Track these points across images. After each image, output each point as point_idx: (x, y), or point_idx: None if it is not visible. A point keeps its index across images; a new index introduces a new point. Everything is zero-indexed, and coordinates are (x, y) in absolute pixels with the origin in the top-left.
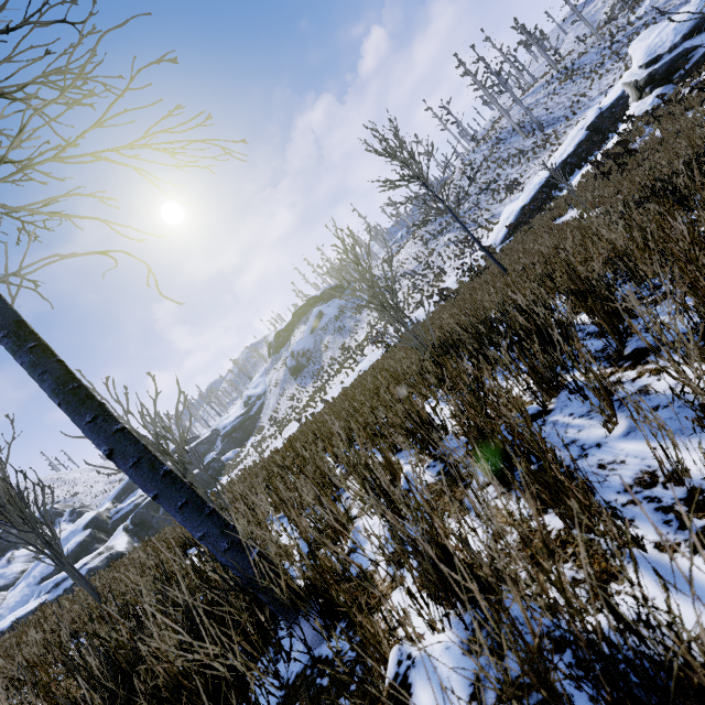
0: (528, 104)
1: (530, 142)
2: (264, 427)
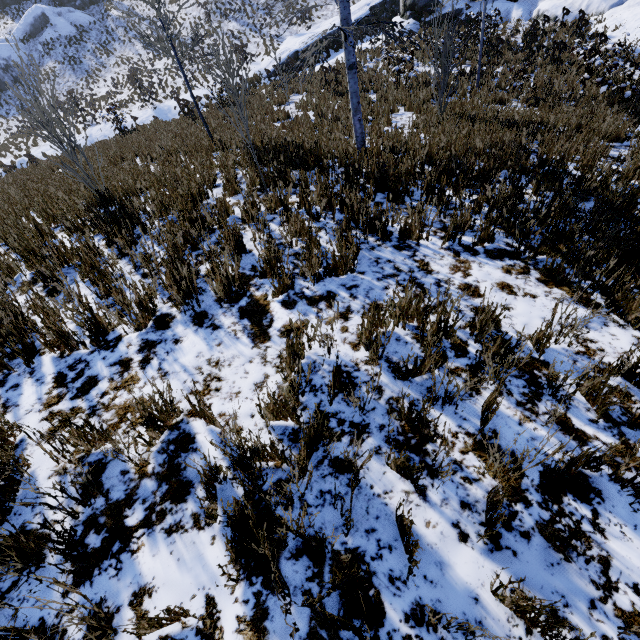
0: None
1: None
2: None
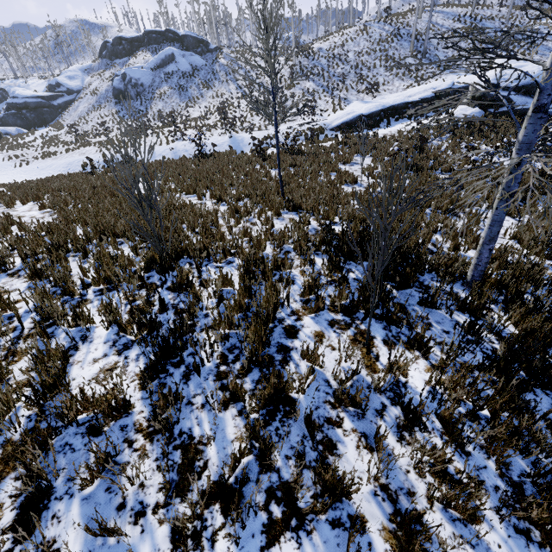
0: (437, 21)
1: (410, 60)
2: (63, 128)
